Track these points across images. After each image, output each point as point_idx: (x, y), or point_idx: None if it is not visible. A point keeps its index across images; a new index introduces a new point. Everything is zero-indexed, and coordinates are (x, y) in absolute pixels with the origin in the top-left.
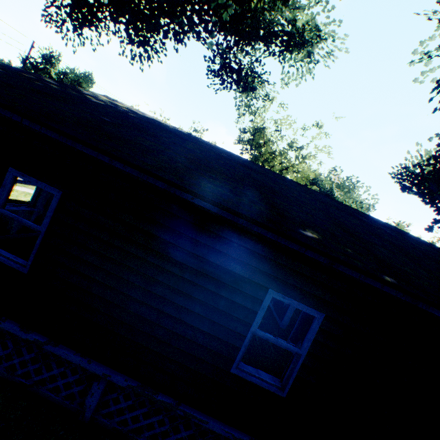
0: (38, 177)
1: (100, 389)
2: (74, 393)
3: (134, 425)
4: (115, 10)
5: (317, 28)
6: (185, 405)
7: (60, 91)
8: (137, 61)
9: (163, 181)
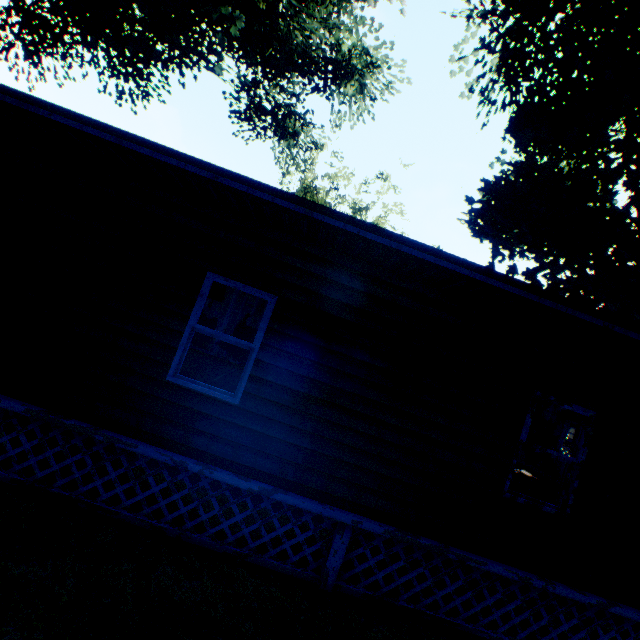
0: None
1: None
2: None
3: (42, 472)
4: (90, 32)
5: (367, 53)
6: (110, 432)
7: None
8: (127, 100)
9: (12, 96)
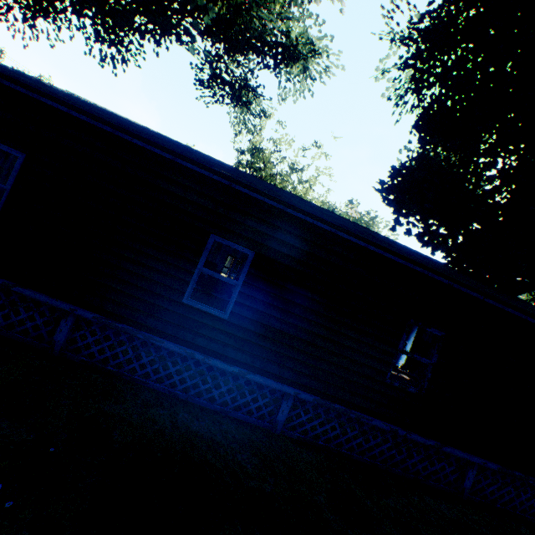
0: (2, 141)
1: (68, 325)
2: (43, 334)
3: (101, 356)
4: (78, 1)
5: (311, 42)
6: (145, 333)
7: (18, 73)
8: (109, 63)
9: (109, 126)
